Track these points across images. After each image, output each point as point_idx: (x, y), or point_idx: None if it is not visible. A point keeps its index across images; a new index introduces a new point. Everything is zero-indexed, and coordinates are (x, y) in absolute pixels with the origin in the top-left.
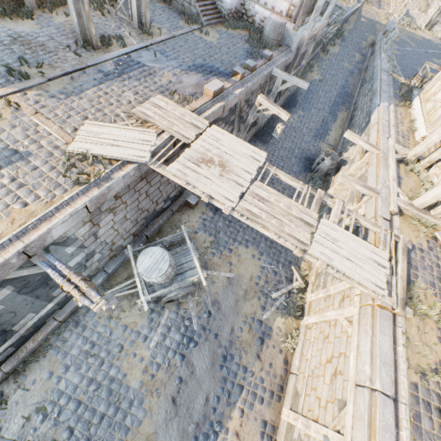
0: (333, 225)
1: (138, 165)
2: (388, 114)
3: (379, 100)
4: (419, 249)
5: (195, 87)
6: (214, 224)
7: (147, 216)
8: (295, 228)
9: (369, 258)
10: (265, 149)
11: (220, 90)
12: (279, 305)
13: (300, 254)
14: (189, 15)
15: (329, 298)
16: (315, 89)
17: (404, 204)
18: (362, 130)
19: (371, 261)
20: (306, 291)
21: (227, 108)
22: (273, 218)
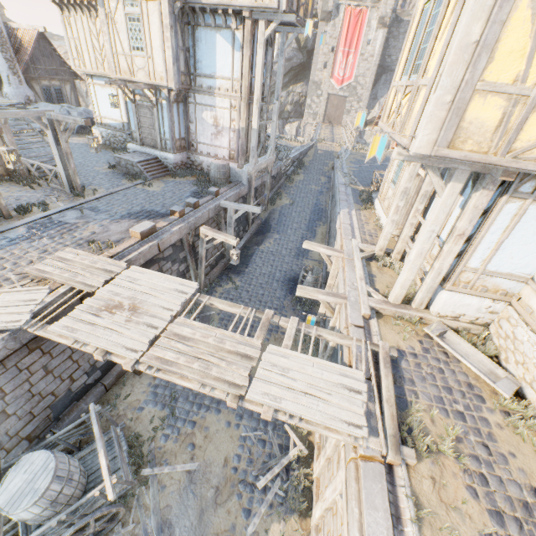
0: (282, 350)
1: (11, 332)
2: (351, 218)
3: (339, 208)
4: (412, 354)
5: (124, 232)
6: (170, 390)
7: (54, 402)
8: (227, 367)
9: (336, 384)
10: (240, 280)
11: (152, 230)
12: (273, 499)
13: (234, 404)
14: (132, 174)
15: (330, 464)
16: (288, 212)
17: (377, 304)
18: (335, 238)
19: (339, 388)
20: (313, 461)
21: (165, 246)
22: (195, 361)
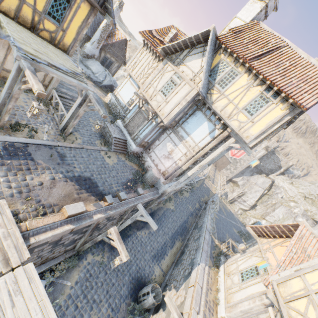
0: None
1: None
2: (203, 275)
3: (200, 258)
4: None
5: (61, 197)
6: None
7: None
8: None
9: None
10: (108, 256)
11: (79, 213)
12: None
13: None
14: (105, 140)
15: None
16: (168, 215)
17: None
18: (185, 278)
19: None
20: None
21: (79, 228)
22: None
